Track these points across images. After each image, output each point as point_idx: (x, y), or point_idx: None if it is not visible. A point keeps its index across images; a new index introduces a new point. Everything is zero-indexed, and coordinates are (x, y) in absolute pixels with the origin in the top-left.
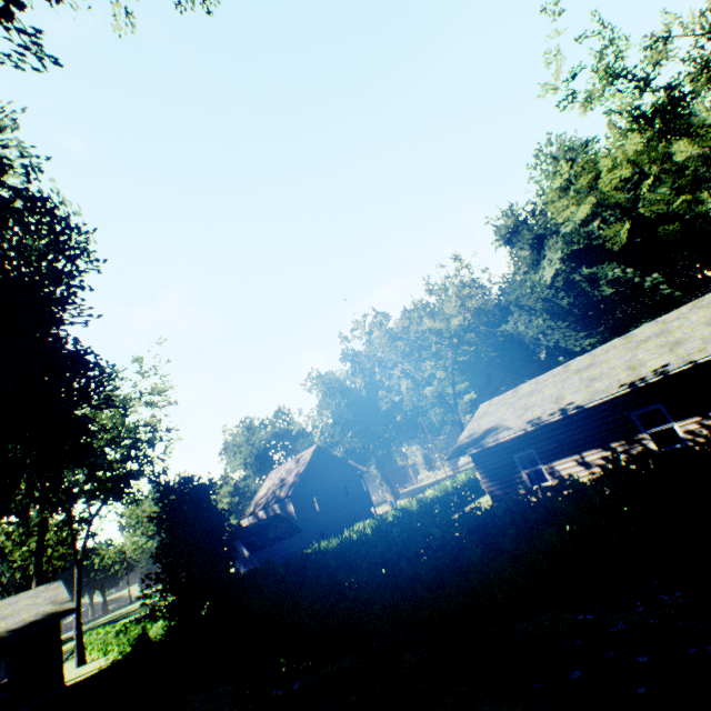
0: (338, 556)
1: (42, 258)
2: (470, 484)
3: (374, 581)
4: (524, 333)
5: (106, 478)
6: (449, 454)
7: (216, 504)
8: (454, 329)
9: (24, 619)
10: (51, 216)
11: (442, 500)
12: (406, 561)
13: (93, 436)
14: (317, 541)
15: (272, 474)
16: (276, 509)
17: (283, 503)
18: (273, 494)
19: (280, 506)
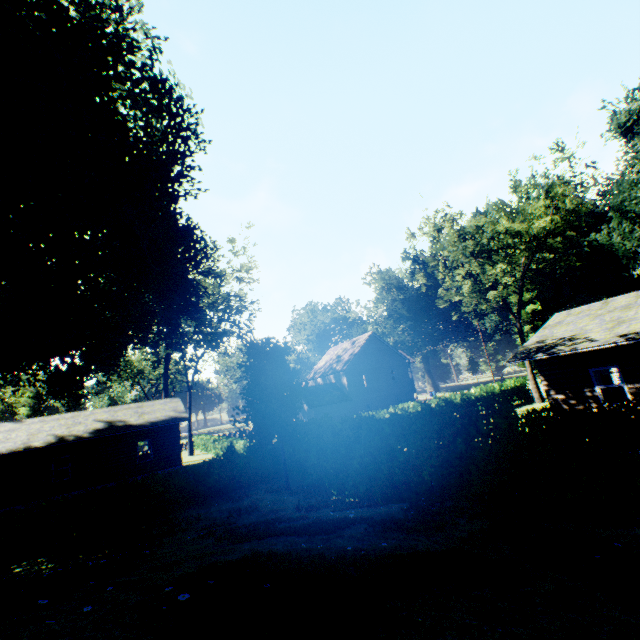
0: (391, 424)
1: (163, 138)
2: (518, 391)
3: (426, 452)
4: (619, 245)
5: (207, 332)
6: (511, 357)
7: (288, 364)
8: (537, 232)
9: (158, 417)
10: (169, 97)
11: (486, 400)
12: (462, 442)
13: (200, 296)
14: (362, 411)
15: (330, 351)
16: (331, 379)
17: (338, 375)
18: (330, 367)
19: (335, 377)
